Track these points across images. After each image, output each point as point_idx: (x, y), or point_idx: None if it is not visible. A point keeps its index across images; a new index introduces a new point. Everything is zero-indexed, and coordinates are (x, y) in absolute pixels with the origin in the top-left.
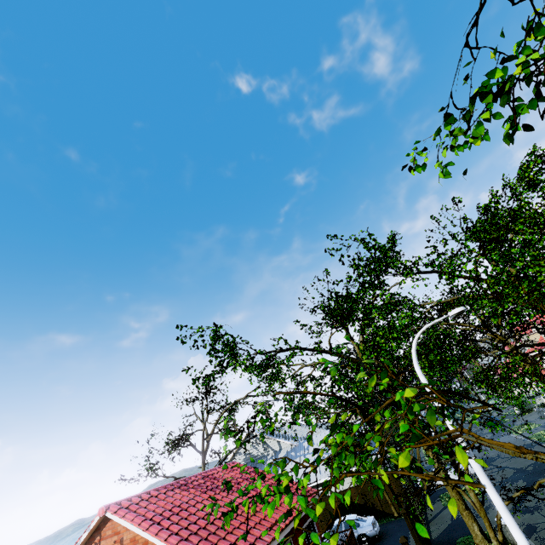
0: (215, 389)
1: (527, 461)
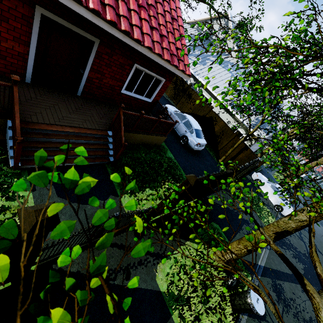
0: None
1: (321, 263)
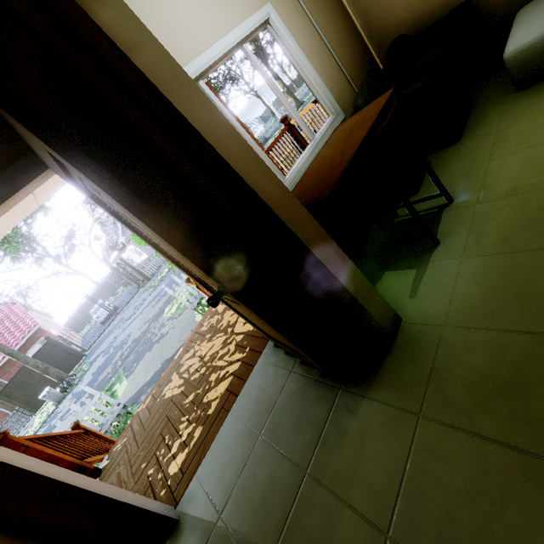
0: None
1: None
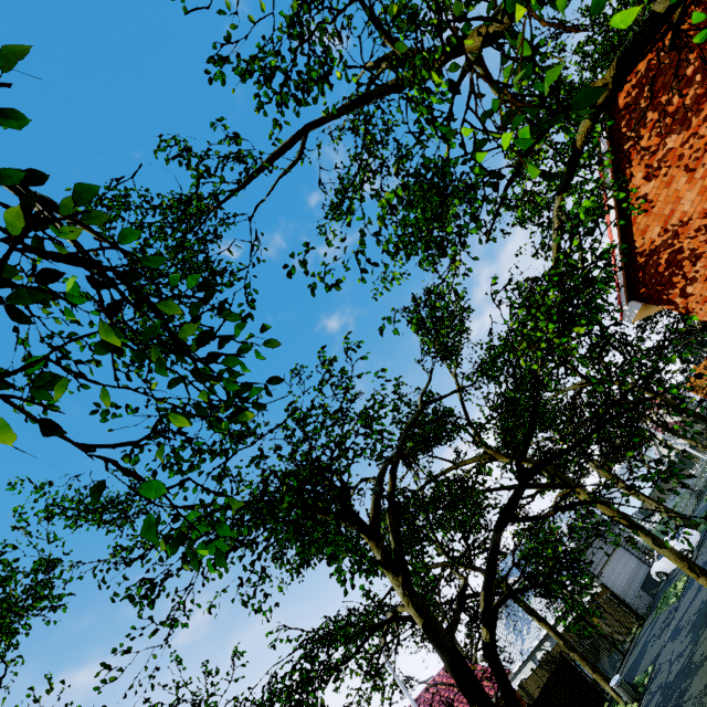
0: None
1: None
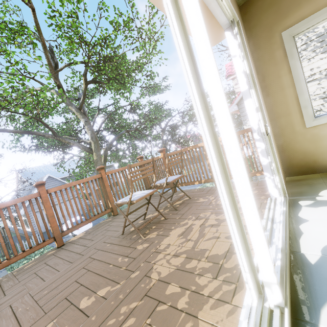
0: None
1: None
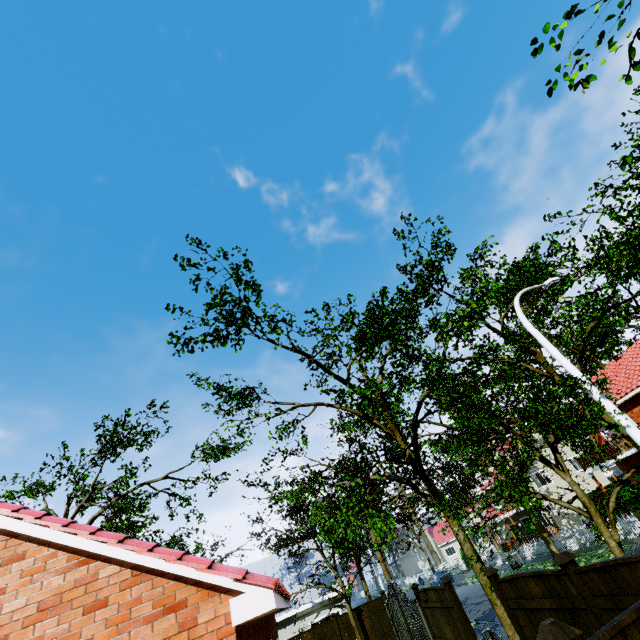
0: (129, 440)
1: None
